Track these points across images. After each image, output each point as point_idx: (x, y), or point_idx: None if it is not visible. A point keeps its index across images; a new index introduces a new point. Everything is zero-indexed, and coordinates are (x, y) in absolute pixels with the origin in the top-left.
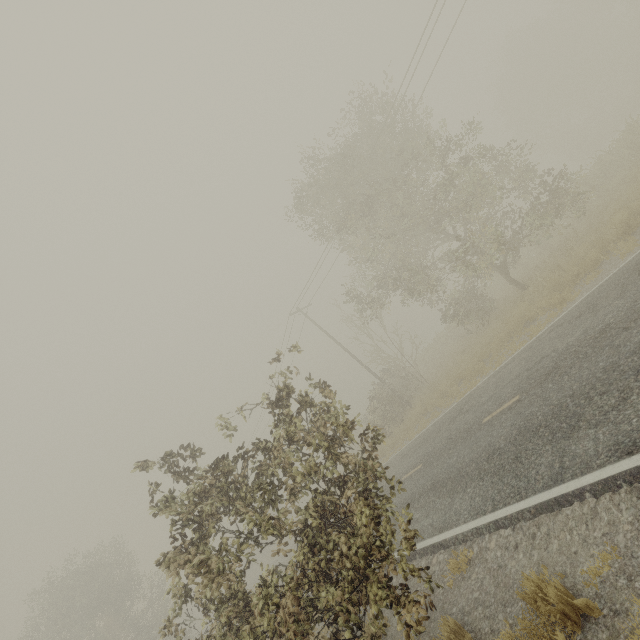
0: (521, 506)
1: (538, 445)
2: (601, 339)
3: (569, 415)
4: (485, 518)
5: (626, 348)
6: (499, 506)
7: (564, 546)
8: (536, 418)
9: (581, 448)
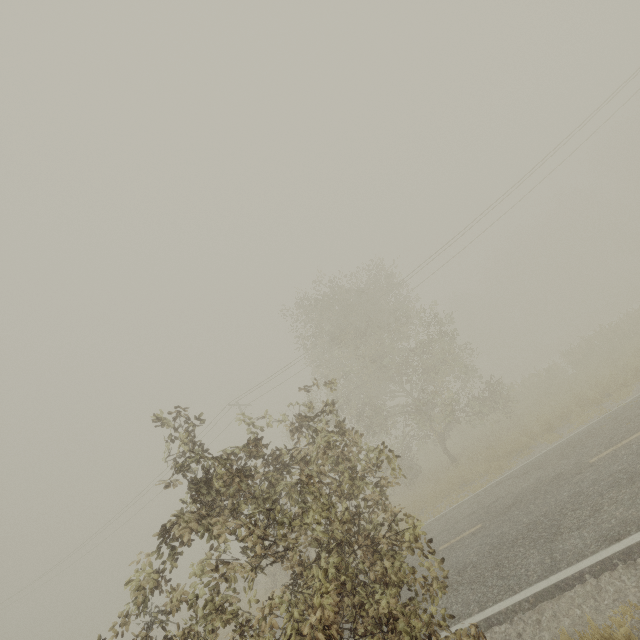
0: (517, 598)
1: (520, 551)
2: (558, 480)
3: (547, 527)
4: (472, 618)
5: (585, 483)
6: (488, 604)
7: (577, 619)
8: (510, 534)
9: (569, 545)
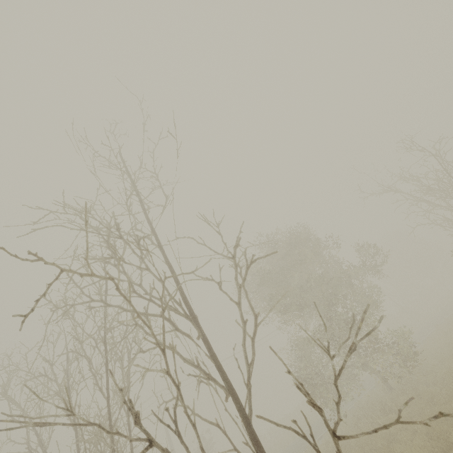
0: None
1: None
2: None
3: None
4: None
5: None
6: None
7: None
8: None
9: None
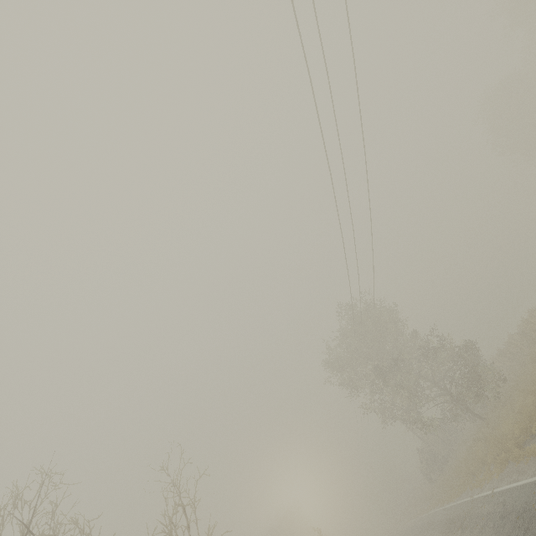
0: None
1: None
2: None
3: None
4: None
5: None
6: None
7: None
8: None
9: None
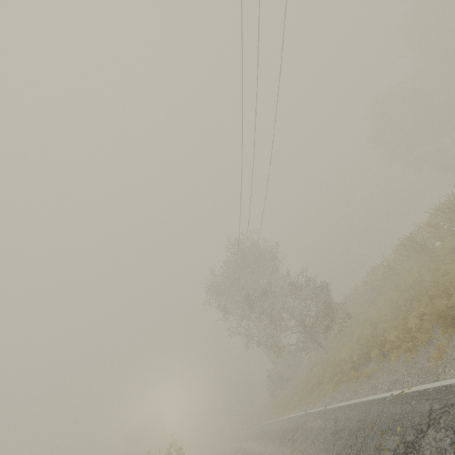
0: None
1: None
2: None
3: None
4: None
5: None
6: None
7: None
8: None
9: None
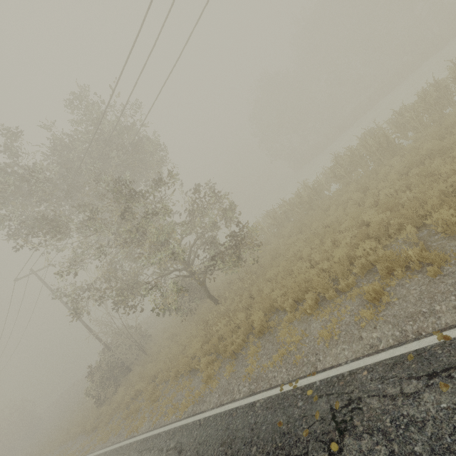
0: None
1: None
2: None
3: None
4: None
5: None
6: None
7: None
8: None
9: None
